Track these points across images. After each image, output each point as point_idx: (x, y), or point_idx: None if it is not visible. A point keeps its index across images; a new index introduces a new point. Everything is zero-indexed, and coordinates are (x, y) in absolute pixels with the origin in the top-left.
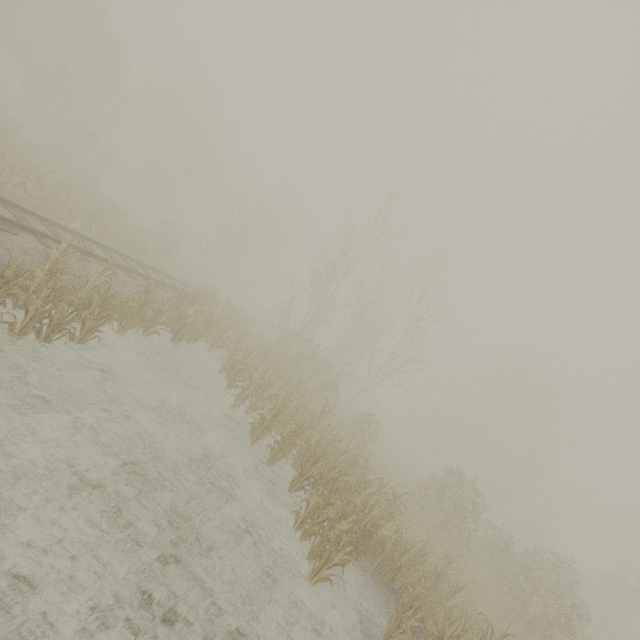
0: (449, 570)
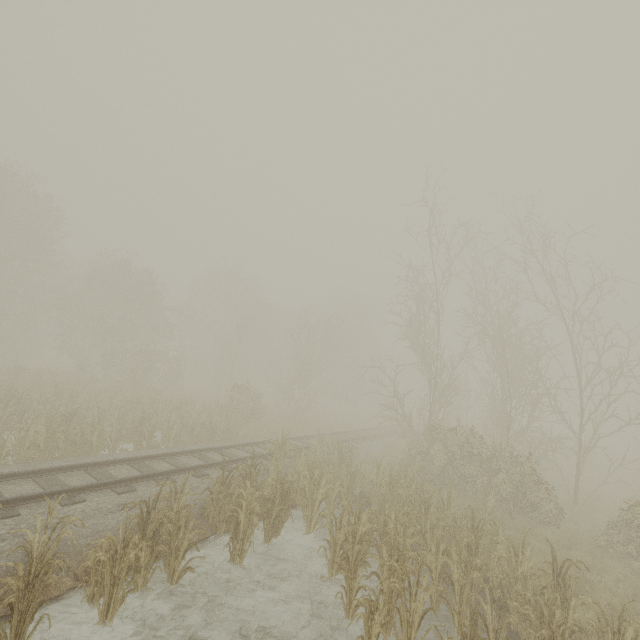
0: None
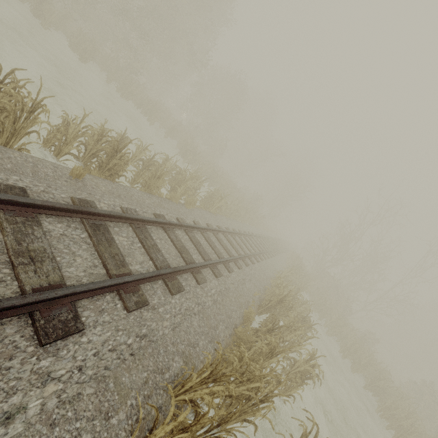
0: None
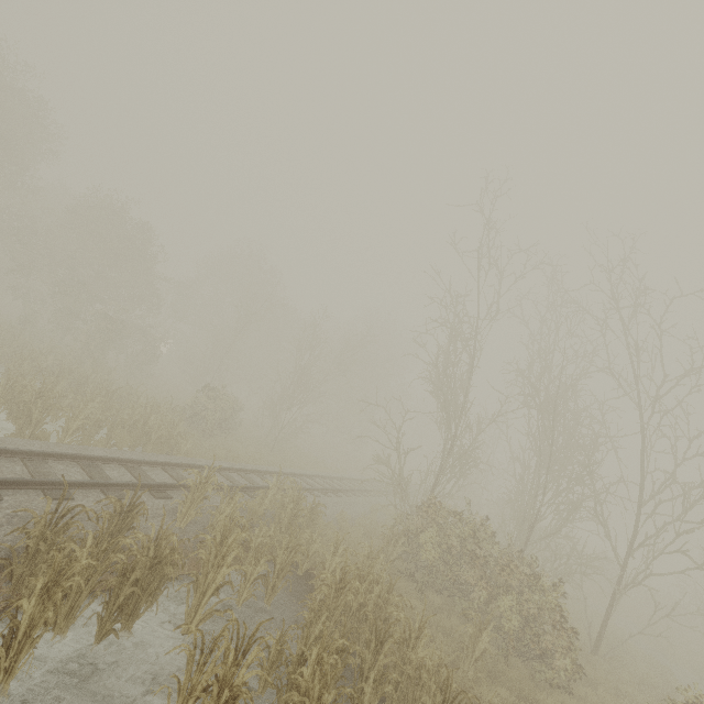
0: None
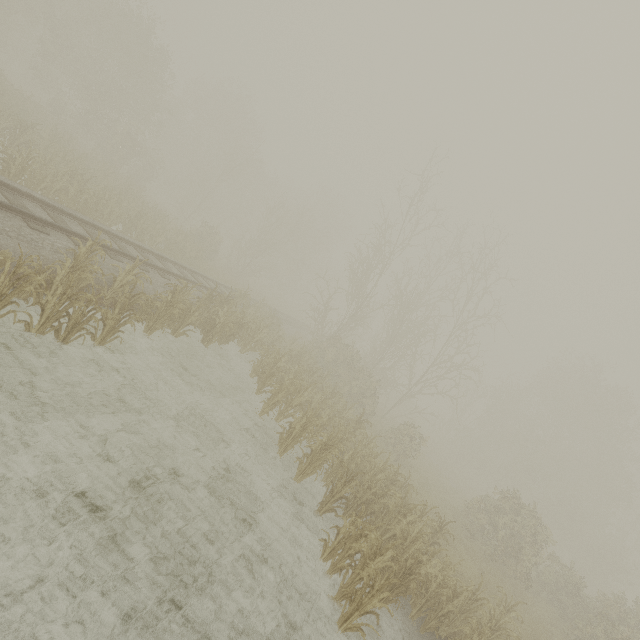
0: (507, 619)
